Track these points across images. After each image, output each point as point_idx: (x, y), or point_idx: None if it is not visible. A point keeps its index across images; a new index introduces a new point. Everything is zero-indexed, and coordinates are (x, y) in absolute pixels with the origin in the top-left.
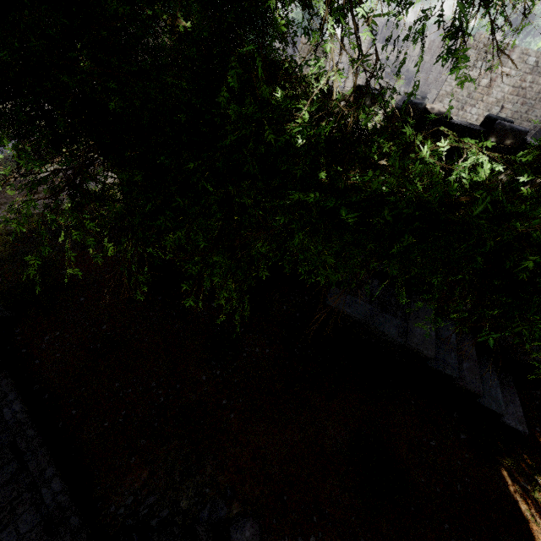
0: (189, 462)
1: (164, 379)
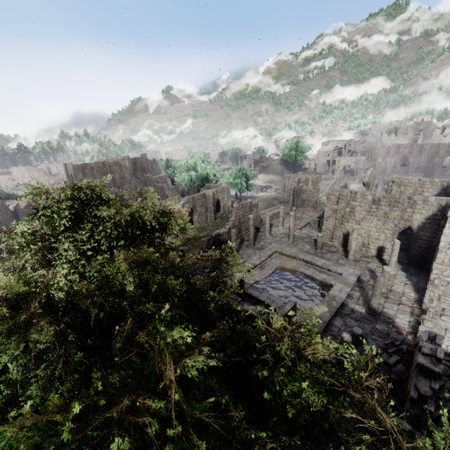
0: None
1: None
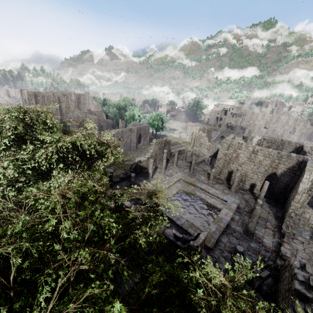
0: None
1: None
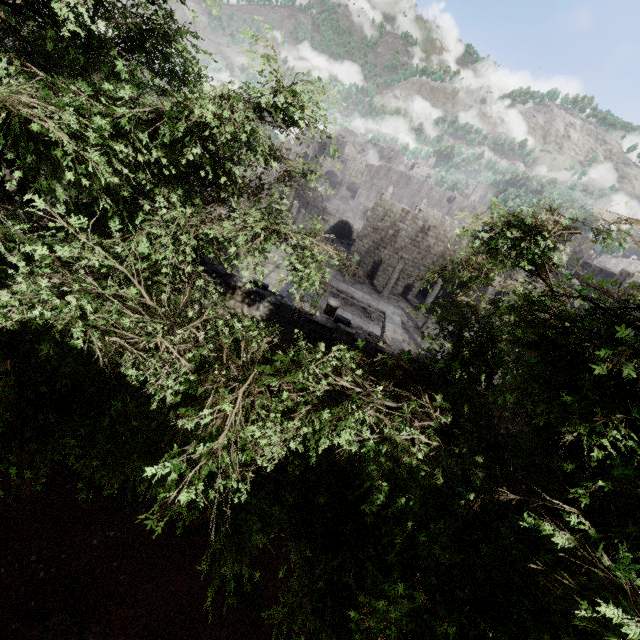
0: (69, 636)
1: (47, 550)
